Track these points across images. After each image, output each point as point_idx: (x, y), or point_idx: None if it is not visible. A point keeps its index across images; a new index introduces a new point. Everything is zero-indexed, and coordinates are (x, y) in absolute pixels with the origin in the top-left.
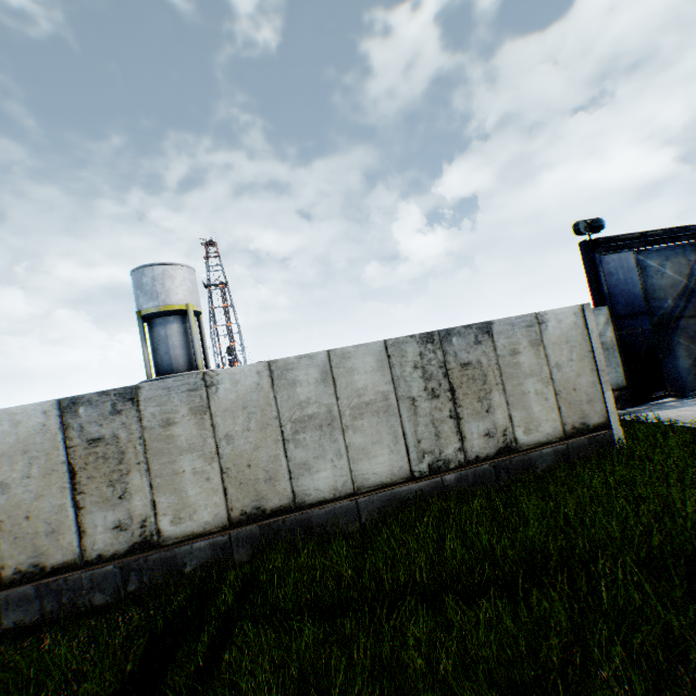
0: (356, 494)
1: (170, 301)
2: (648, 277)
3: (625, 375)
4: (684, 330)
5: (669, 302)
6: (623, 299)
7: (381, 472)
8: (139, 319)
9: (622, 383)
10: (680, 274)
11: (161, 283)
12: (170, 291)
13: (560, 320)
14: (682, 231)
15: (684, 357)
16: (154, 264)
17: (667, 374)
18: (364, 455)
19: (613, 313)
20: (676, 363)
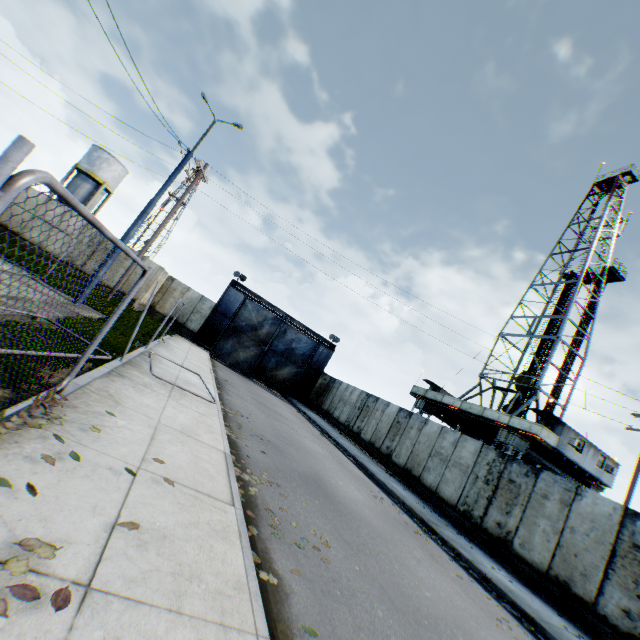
0: (40, 247)
1: (98, 173)
2: (244, 310)
3: (200, 330)
4: (241, 338)
5: (244, 324)
6: (225, 307)
7: (53, 249)
8: (75, 167)
9: (196, 331)
10: (258, 319)
11: (102, 162)
12: (102, 169)
13: (151, 264)
14: (278, 310)
15: (231, 346)
16: (107, 152)
17: (218, 345)
18: (53, 241)
19: (217, 308)
20: (226, 345)
